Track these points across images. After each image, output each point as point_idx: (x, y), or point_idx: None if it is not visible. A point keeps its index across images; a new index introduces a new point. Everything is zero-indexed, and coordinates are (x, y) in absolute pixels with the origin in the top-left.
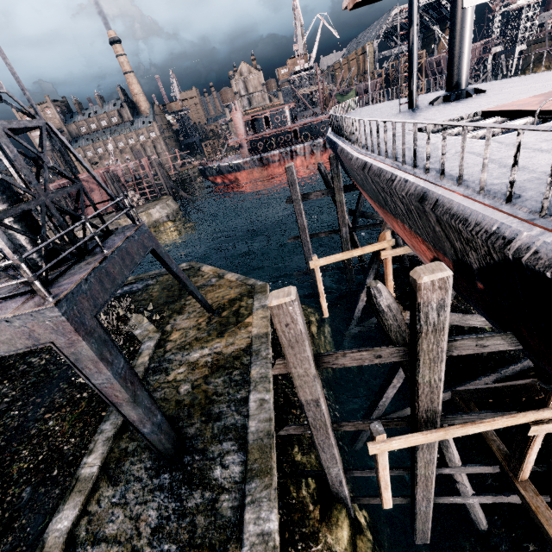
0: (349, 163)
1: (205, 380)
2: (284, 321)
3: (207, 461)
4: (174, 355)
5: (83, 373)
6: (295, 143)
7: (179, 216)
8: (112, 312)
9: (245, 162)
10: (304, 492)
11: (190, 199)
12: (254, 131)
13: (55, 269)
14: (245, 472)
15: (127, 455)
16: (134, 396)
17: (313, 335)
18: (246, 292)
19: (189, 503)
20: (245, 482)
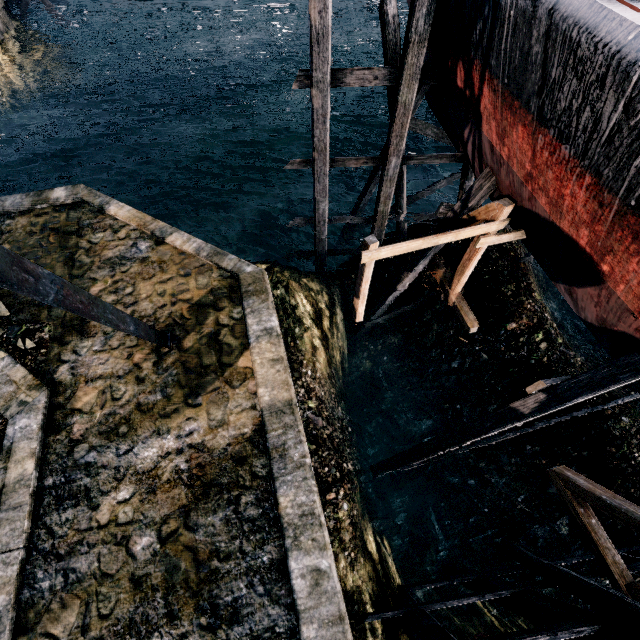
0: (628, 63)
1: (185, 521)
2: None
3: None
4: (97, 454)
5: None
6: None
7: (12, 30)
8: None
9: None
10: None
11: None
12: None
13: None
14: None
15: None
16: None
17: (327, 338)
18: (223, 289)
19: None
20: None
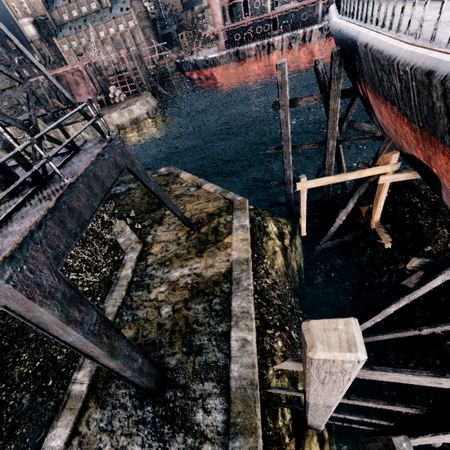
0: (391, 61)
1: (185, 305)
2: (326, 369)
3: (189, 401)
4: (155, 271)
5: (50, 332)
6: (273, 35)
7: (158, 113)
8: (98, 216)
9: (221, 56)
10: (281, 424)
11: (167, 96)
12: (232, 19)
13: (10, 200)
14: (228, 424)
15: (113, 377)
16: (110, 350)
17: (286, 249)
18: (224, 207)
19: (172, 446)
20: (228, 437)
